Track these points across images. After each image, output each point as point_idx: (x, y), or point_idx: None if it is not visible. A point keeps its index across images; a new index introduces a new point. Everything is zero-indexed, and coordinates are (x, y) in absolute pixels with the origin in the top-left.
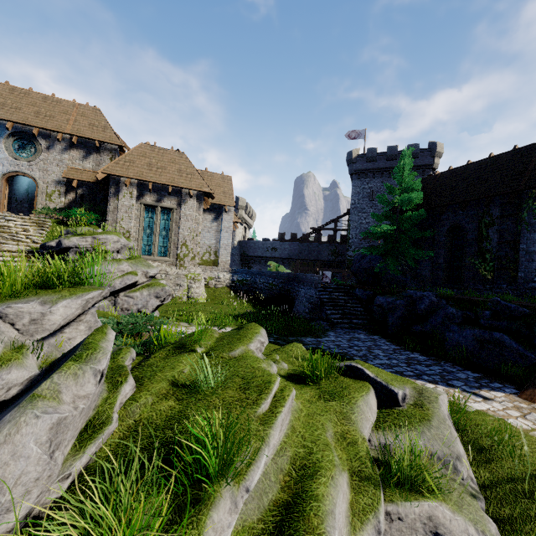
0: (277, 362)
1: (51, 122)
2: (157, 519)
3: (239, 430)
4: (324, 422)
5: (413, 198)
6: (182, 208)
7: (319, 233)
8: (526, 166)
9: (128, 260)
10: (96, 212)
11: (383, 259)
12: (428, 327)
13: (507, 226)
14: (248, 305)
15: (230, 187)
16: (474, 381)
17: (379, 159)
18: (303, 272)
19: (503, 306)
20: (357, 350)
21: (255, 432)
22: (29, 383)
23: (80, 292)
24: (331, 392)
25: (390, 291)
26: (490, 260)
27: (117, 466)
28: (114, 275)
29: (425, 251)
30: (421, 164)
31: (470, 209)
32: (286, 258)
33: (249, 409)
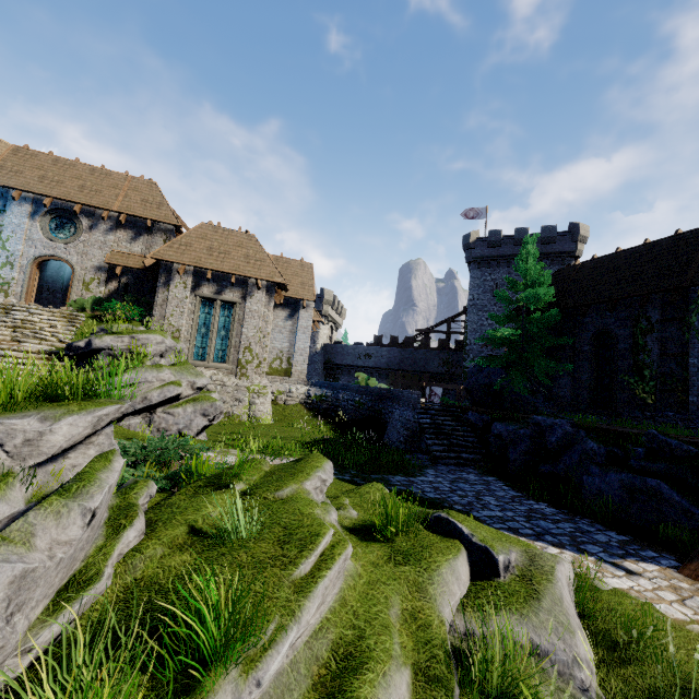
0: (343, 507)
1: (97, 198)
2: None
3: (263, 598)
4: (389, 594)
5: (544, 295)
6: (247, 302)
7: (427, 336)
8: (692, 255)
9: (171, 367)
10: (142, 305)
11: (507, 373)
12: (561, 468)
13: (670, 333)
14: (326, 429)
15: (311, 276)
16: (618, 546)
17: (505, 244)
18: (405, 387)
19: (662, 441)
20: (460, 496)
21: (285, 603)
22: (10, 523)
23: (93, 407)
24: (406, 552)
25: (513, 416)
26: (650, 379)
27: (81, 637)
28: (151, 385)
29: (562, 364)
30: (560, 251)
31: (620, 310)
32: (384, 368)
33: (283, 570)
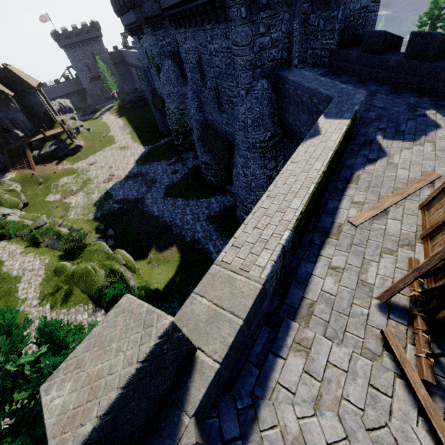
0: None
1: None
2: (1, 195)
3: None
4: None
5: None
6: None
7: None
8: None
9: None
10: None
11: None
12: None
13: None
14: None
15: None
16: (3, 175)
17: None
18: None
19: None
20: None
21: None
22: None
23: None
24: None
25: None
26: None
27: None
28: None
29: None
30: None
31: None
32: None
33: None
